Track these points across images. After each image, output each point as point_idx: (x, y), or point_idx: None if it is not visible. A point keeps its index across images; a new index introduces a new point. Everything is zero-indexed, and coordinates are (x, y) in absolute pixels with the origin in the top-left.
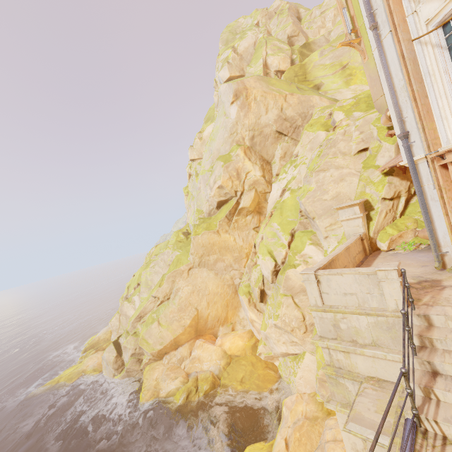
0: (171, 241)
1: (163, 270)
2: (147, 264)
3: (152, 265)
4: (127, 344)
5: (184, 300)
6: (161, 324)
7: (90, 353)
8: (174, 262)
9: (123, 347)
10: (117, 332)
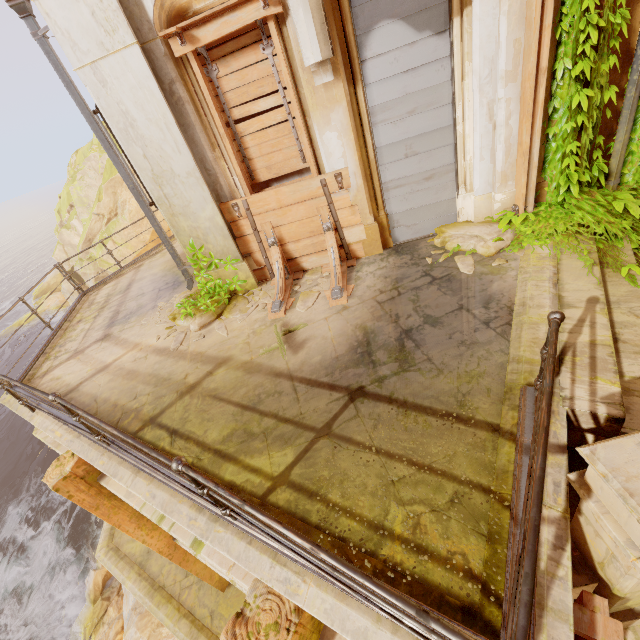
0: (95, 142)
1: (97, 181)
2: (72, 178)
3: (79, 176)
4: (85, 270)
5: (136, 214)
6: (117, 243)
7: (45, 296)
8: (107, 169)
9: (83, 274)
10: (69, 265)
